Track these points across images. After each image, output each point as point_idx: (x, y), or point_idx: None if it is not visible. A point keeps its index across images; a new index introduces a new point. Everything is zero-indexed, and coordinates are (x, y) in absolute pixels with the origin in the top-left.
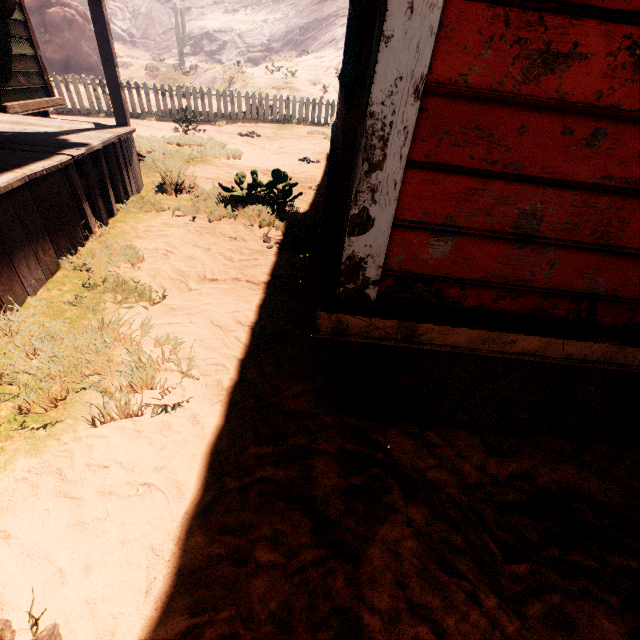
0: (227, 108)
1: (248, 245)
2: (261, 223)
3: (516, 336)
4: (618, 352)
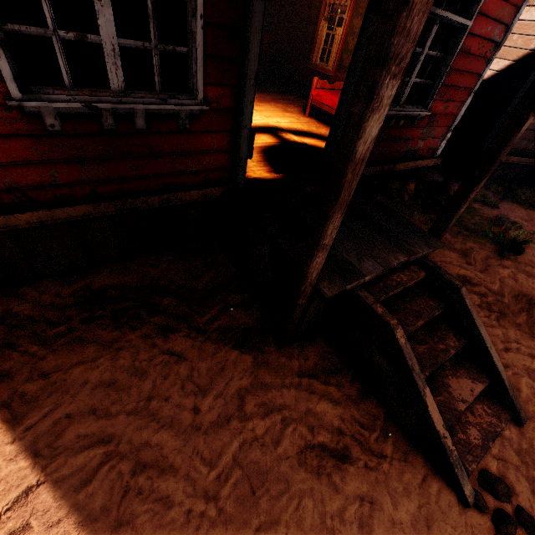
0: None
1: None
2: None
3: None
4: (54, 213)
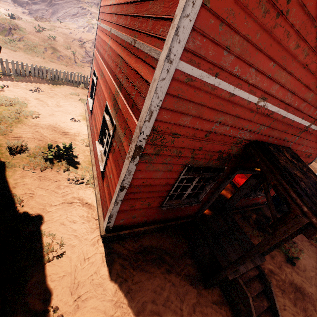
0: (19, 70)
1: (62, 183)
2: (64, 170)
3: (135, 229)
4: (150, 226)
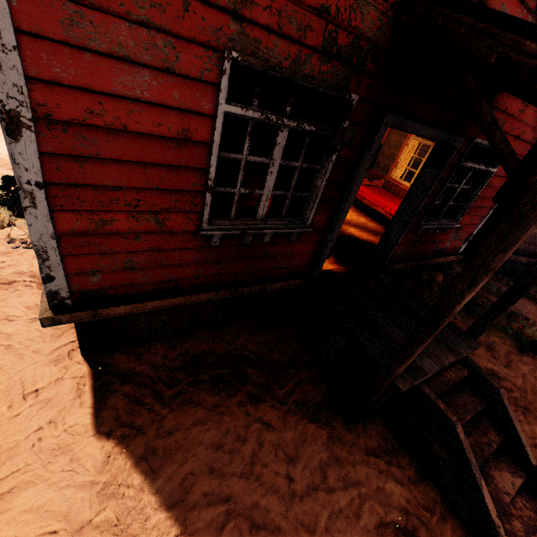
0: None
1: None
2: (2, 225)
3: (146, 303)
4: (191, 298)
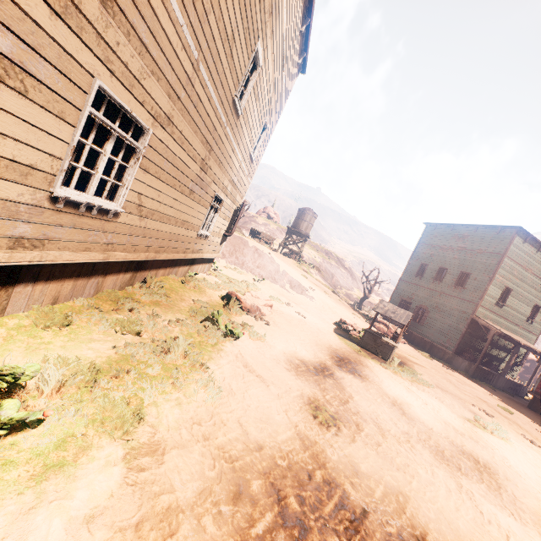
0: None
1: None
2: None
3: None
4: None
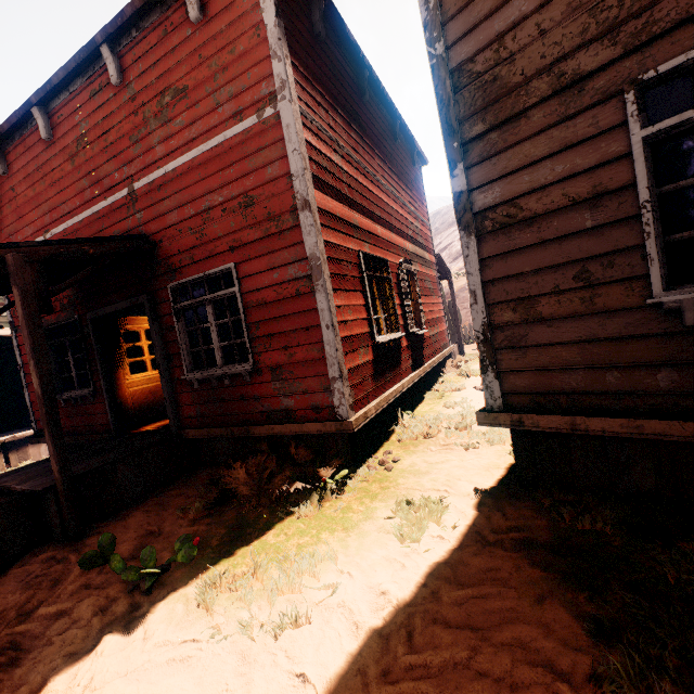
0: None
1: None
2: None
3: None
4: None
